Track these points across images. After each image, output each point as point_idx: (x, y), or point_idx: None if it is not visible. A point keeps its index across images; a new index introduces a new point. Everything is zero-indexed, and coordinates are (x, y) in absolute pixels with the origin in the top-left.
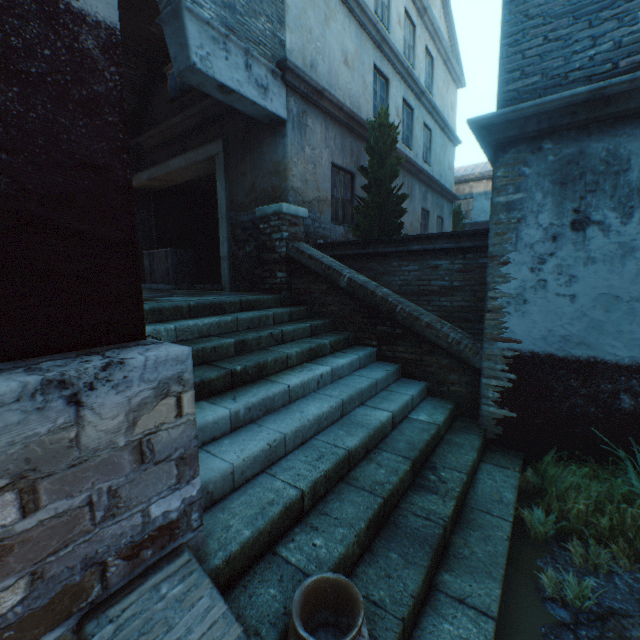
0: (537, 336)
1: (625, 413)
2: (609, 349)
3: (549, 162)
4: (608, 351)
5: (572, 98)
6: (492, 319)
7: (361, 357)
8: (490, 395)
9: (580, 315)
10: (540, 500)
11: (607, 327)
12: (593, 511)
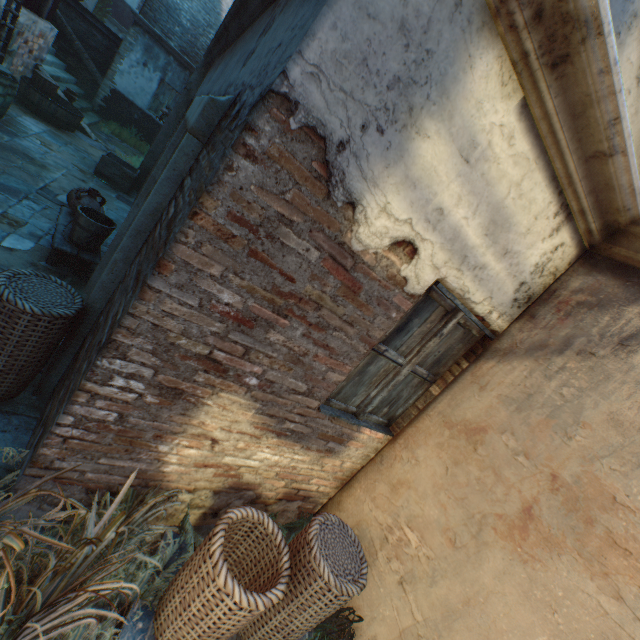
0: (123, 88)
1: (135, 120)
2: (138, 102)
3: (146, 42)
4: (138, 102)
5: (156, 33)
6: (112, 74)
7: (52, 50)
8: (101, 97)
9: (136, 89)
10: (106, 125)
11: (140, 96)
12: (117, 130)
